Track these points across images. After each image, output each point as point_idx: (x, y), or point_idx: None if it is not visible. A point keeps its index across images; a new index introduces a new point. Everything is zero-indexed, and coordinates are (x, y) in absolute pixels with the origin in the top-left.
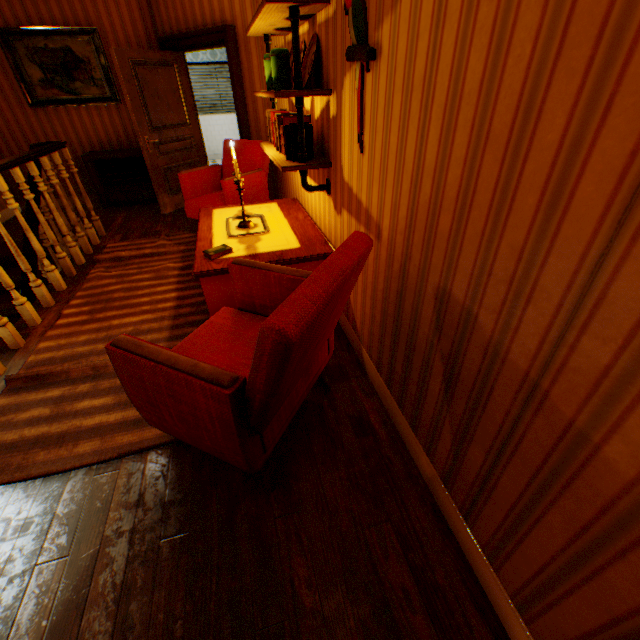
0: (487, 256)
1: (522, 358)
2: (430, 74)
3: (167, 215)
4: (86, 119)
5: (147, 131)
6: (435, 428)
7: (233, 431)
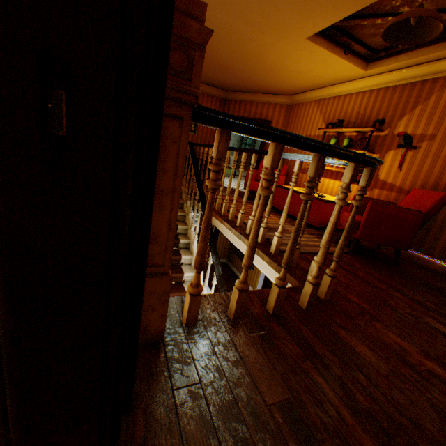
0: None
1: None
2: None
3: None
4: None
5: None
6: (445, 246)
7: (416, 228)
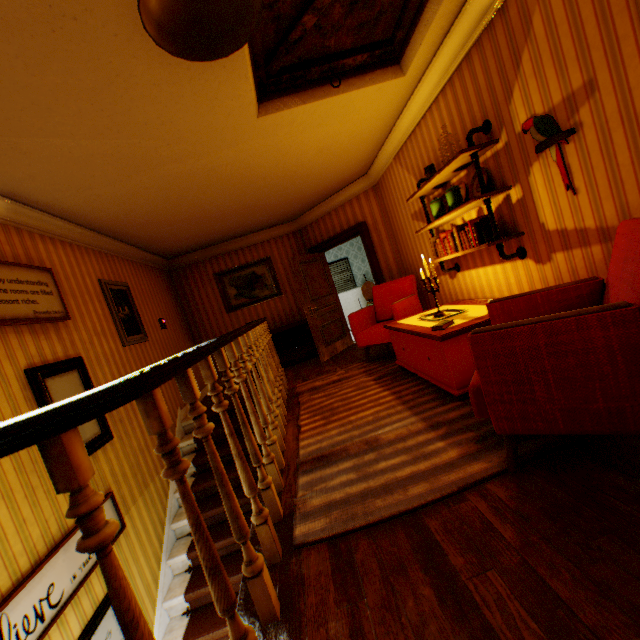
0: None
1: None
2: None
3: (325, 361)
4: (260, 311)
5: (309, 302)
6: None
7: None
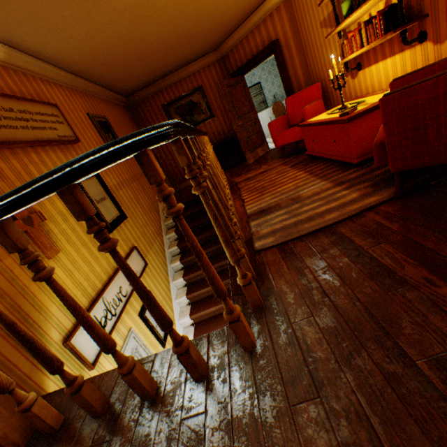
0: None
1: None
2: None
3: (251, 163)
4: None
5: (236, 119)
6: None
7: None
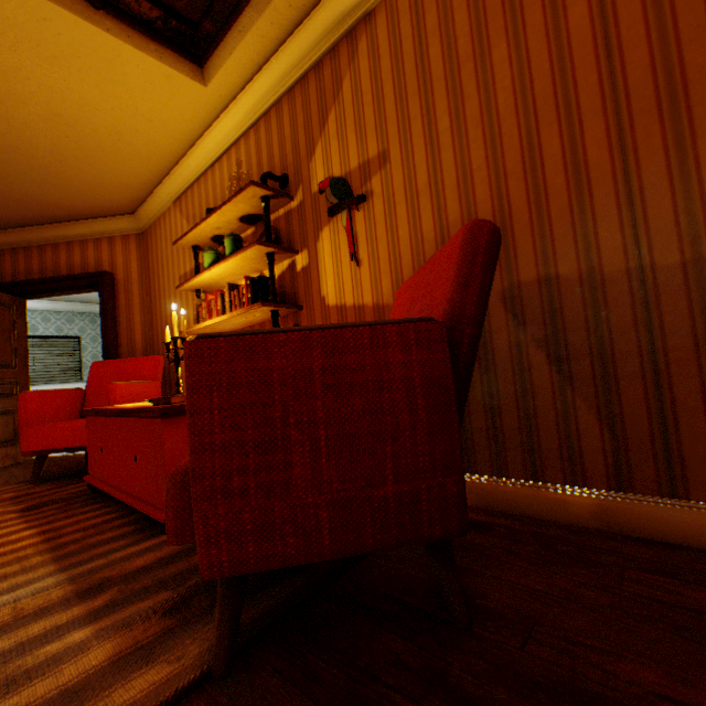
0: (543, 230)
1: (616, 262)
2: (435, 177)
3: None
4: None
5: None
6: (567, 430)
7: (448, 401)
